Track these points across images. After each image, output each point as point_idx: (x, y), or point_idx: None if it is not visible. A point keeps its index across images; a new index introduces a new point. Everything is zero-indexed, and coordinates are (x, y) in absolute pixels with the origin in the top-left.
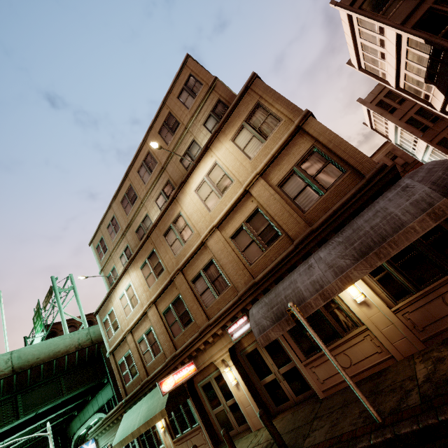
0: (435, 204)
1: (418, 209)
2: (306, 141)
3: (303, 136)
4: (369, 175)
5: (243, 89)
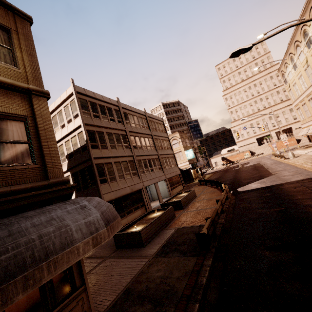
0: (100, 231)
1: (89, 230)
2: (24, 108)
3: (24, 101)
4: (54, 181)
5: (7, 3)
